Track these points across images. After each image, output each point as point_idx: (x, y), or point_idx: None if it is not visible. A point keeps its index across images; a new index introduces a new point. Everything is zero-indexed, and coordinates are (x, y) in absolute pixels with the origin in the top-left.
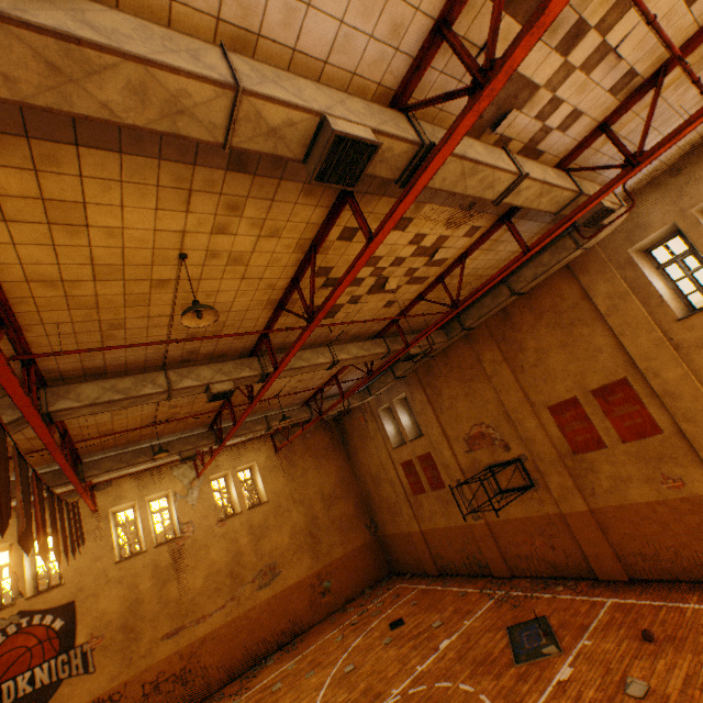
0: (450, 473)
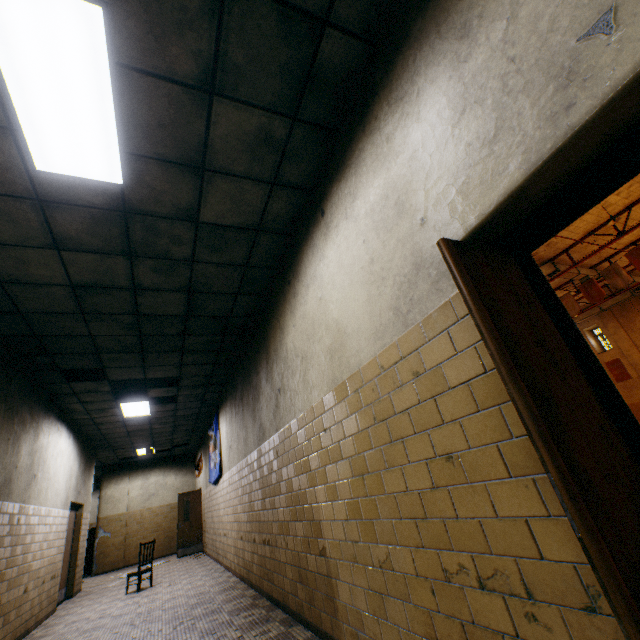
0: (637, 368)
